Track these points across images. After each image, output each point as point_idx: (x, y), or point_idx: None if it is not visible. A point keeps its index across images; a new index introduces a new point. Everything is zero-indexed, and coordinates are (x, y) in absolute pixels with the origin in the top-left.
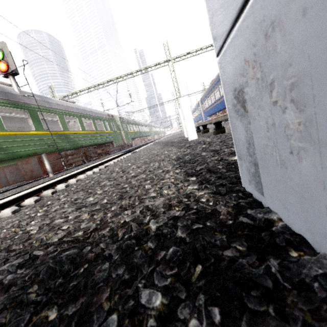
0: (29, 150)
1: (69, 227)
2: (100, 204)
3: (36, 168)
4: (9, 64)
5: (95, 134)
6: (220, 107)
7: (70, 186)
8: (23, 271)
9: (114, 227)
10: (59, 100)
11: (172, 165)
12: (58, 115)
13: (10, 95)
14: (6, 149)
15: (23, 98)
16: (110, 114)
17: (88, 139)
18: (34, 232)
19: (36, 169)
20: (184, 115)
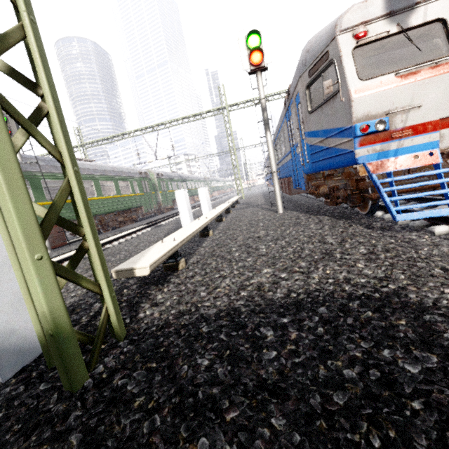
0: None
1: None
2: None
3: None
4: (13, 130)
5: (116, 199)
6: None
7: None
8: None
9: None
10: None
11: None
12: None
13: None
14: None
15: (24, 166)
16: (143, 170)
17: (104, 206)
18: None
19: None
20: (179, 208)
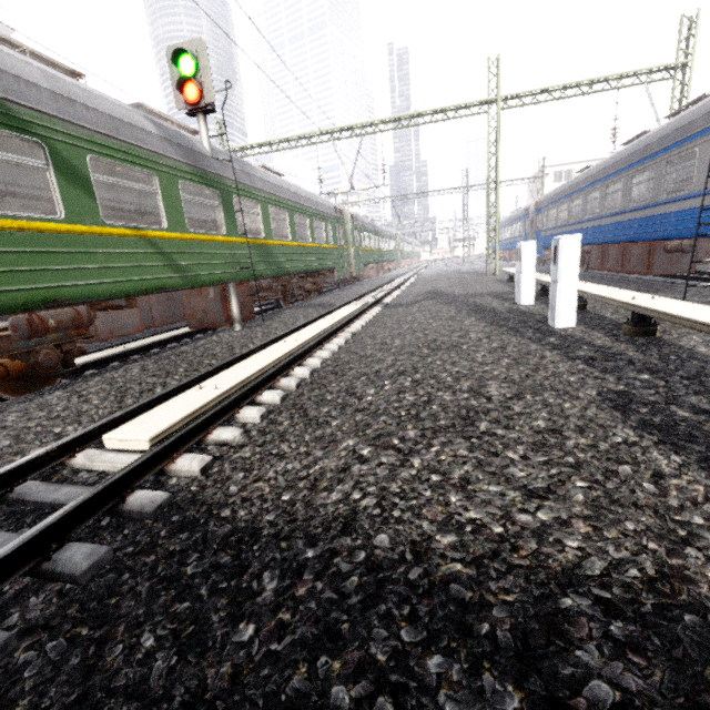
0: (215, 274)
1: (580, 545)
2: (580, 502)
3: (213, 309)
4: (205, 89)
5: (309, 250)
6: (590, 238)
7: (318, 376)
8: (623, 625)
9: (709, 583)
10: (263, 170)
11: (627, 426)
12: (260, 203)
13: (199, 158)
14: (185, 268)
15: (215, 164)
16: (337, 206)
17: (297, 260)
18: (501, 530)
19: (214, 310)
20: (560, 273)
